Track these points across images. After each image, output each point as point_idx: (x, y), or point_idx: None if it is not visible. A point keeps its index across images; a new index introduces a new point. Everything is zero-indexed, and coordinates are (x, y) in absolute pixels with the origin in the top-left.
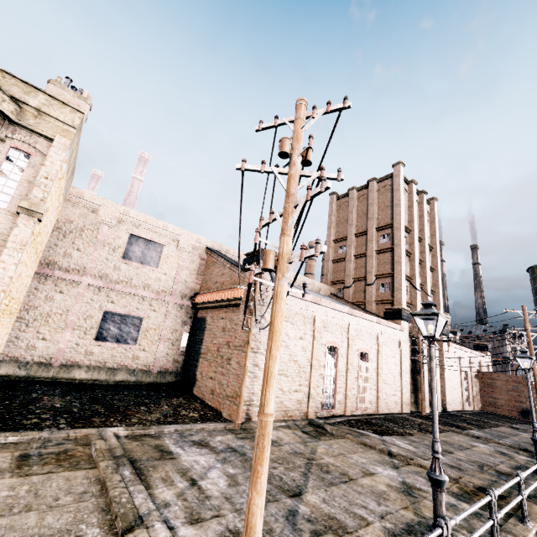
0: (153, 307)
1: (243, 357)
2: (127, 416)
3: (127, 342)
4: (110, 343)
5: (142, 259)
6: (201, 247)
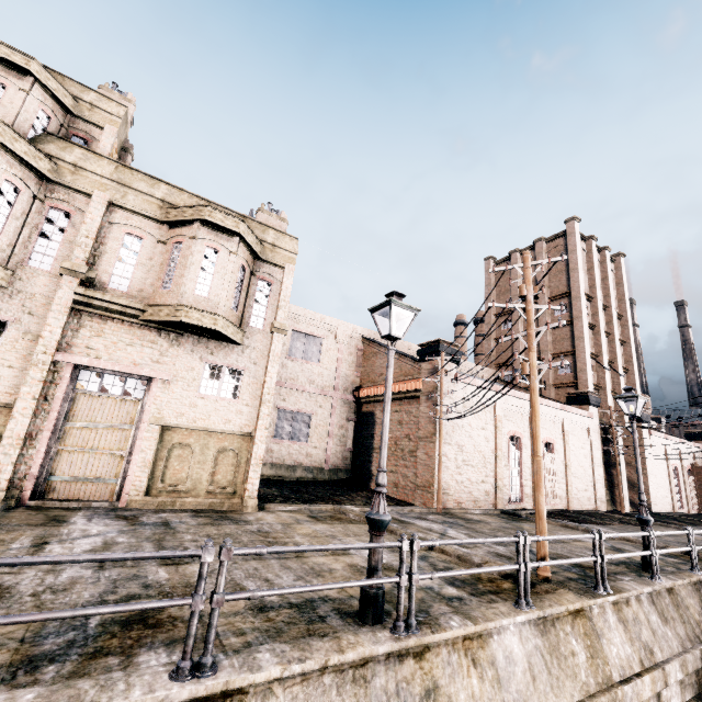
0: (319, 403)
1: (432, 448)
2: (339, 502)
3: (299, 440)
4: (286, 441)
5: (304, 355)
6: (357, 337)
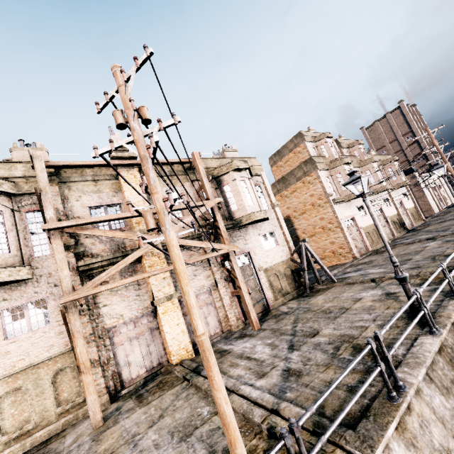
0: None
1: (425, 198)
2: None
3: None
4: None
5: None
6: None
